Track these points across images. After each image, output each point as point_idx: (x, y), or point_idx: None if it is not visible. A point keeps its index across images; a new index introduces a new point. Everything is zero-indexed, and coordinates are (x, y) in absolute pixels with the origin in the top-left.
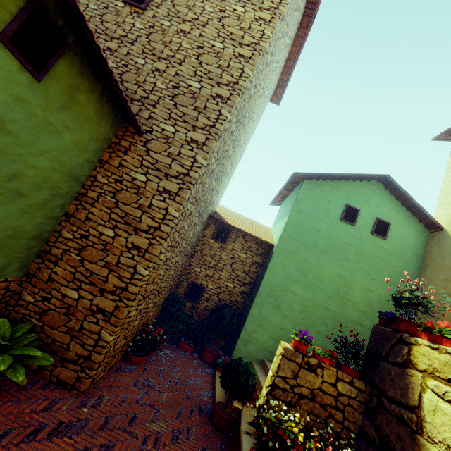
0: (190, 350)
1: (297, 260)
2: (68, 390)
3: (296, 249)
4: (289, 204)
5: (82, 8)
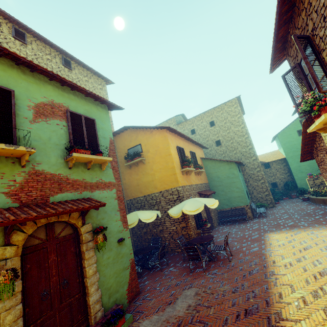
0: (287, 198)
1: (296, 156)
2: (273, 207)
3: (292, 154)
4: (279, 143)
5: (212, 154)
